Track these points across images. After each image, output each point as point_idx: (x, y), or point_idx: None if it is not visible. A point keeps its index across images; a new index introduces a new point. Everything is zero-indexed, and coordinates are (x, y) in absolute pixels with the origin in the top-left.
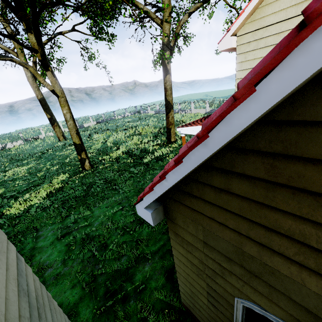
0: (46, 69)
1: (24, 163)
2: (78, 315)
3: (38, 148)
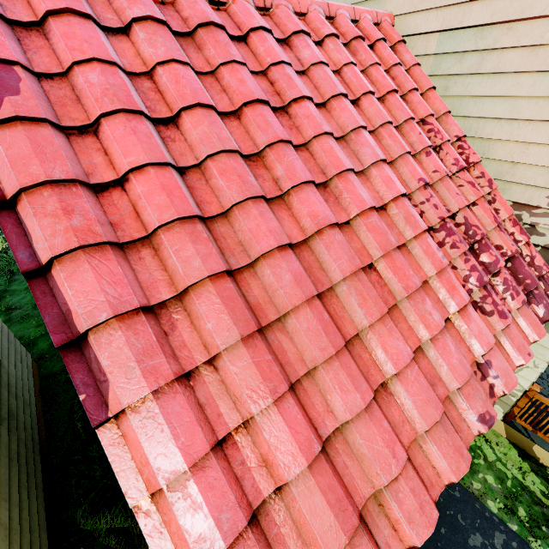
0: None
1: None
2: (36, 345)
3: None
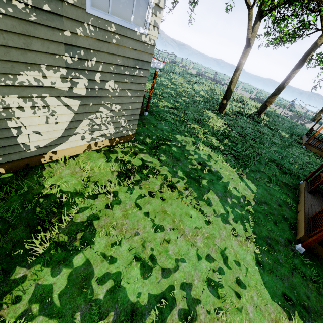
0: (260, 19)
1: None
2: None
3: None
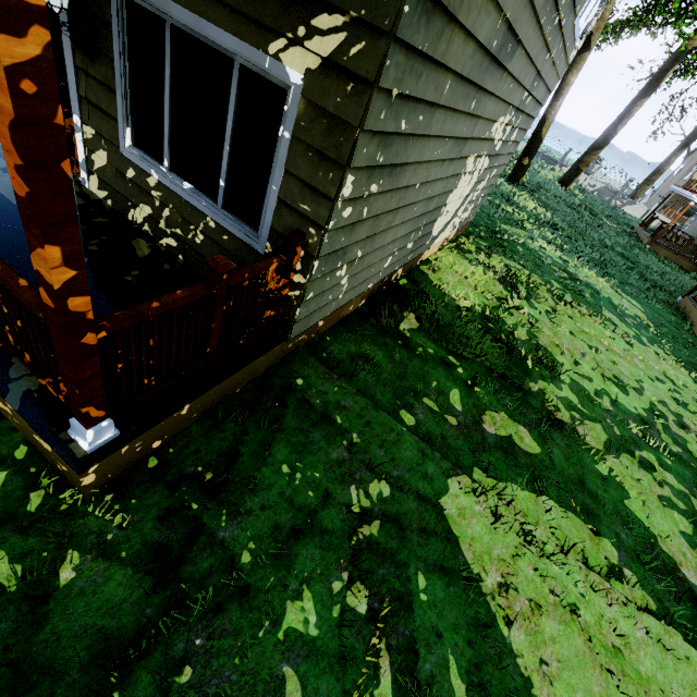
0: None
1: None
2: None
3: None
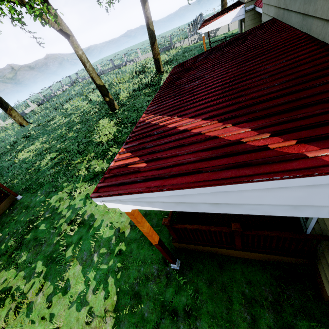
0: (46, 3)
1: (22, 147)
2: None
3: (9, 140)
